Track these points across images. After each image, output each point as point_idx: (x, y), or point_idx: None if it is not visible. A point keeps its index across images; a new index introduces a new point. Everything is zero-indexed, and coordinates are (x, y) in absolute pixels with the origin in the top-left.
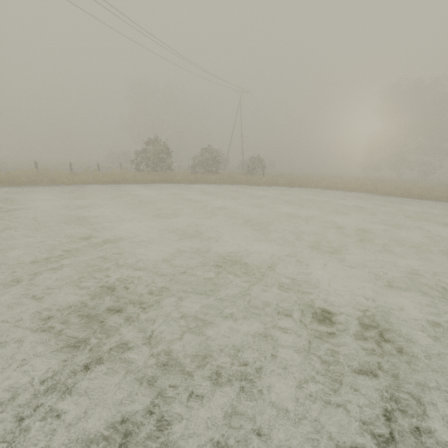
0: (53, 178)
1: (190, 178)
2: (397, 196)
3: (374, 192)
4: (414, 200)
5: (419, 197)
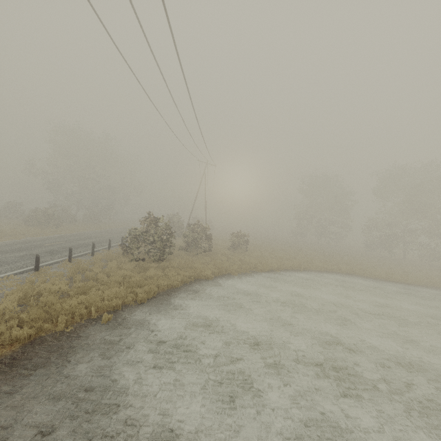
0: (66, 311)
1: (216, 270)
2: (385, 280)
3: (363, 274)
4: (406, 287)
5: (399, 281)
